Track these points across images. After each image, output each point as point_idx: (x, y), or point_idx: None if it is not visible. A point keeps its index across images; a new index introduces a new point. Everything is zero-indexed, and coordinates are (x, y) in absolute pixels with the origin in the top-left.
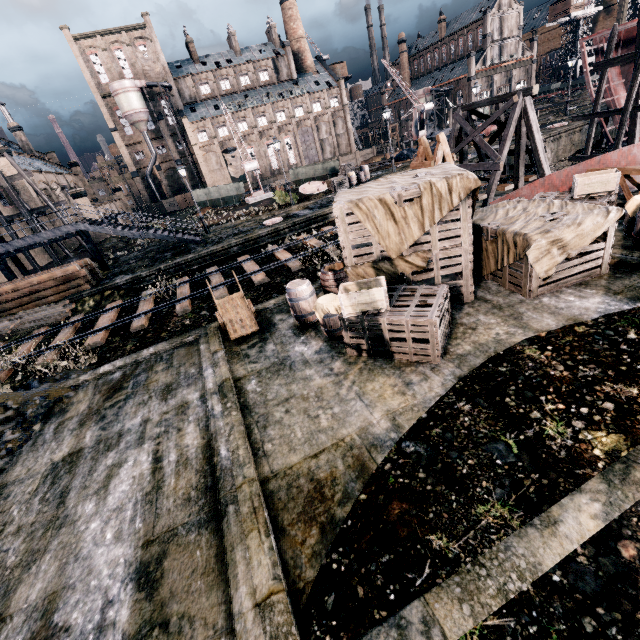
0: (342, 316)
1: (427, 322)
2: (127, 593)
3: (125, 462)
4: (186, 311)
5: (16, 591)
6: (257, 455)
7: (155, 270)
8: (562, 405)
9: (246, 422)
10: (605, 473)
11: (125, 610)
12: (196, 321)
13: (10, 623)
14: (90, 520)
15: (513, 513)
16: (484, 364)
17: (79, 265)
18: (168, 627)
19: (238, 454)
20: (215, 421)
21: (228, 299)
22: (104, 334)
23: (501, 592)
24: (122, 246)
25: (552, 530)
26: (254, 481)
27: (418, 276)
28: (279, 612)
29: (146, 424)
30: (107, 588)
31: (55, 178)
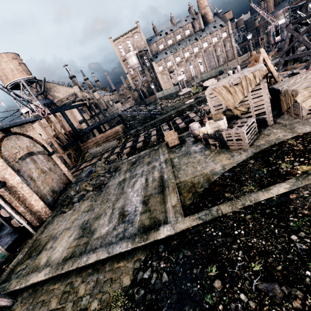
0: (208, 133)
1: (240, 132)
2: (140, 205)
3: (138, 180)
4: (154, 139)
5: (115, 205)
6: (175, 178)
7: (143, 126)
8: (293, 158)
9: (173, 170)
10: (298, 177)
11: (140, 208)
12: (158, 143)
13: (115, 209)
14: (130, 192)
15: (256, 188)
16: (267, 147)
17: (119, 127)
18: (150, 211)
19: (170, 177)
20: (163, 169)
21: (168, 133)
22: (128, 149)
23: (242, 204)
24: (131, 119)
25: (267, 191)
26: (174, 183)
27: (244, 115)
28: (178, 207)
29: (143, 172)
30: (136, 204)
31: (109, 97)
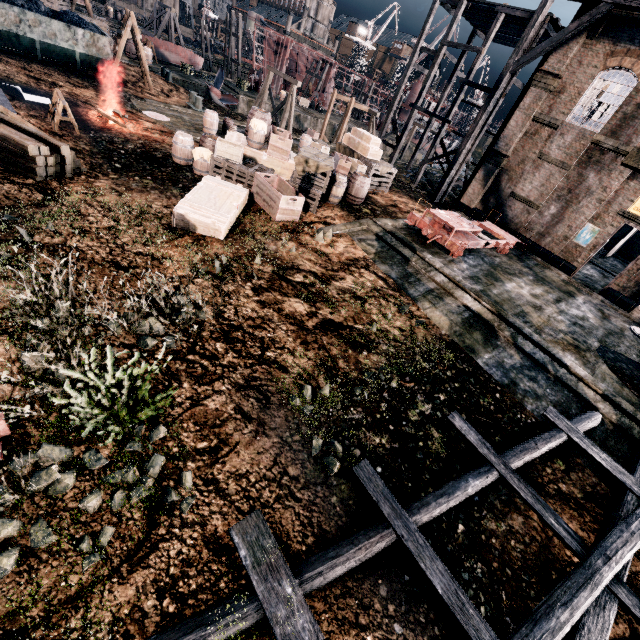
0: None
1: None
2: None
3: None
4: None
5: None
6: None
7: None
8: None
9: None
10: None
11: None
12: None
13: None
14: None
15: None
16: None
17: None
18: None
19: None
20: None
21: None
22: None
23: None
24: None
25: None
26: None
27: None
28: None
29: None
30: None
31: None
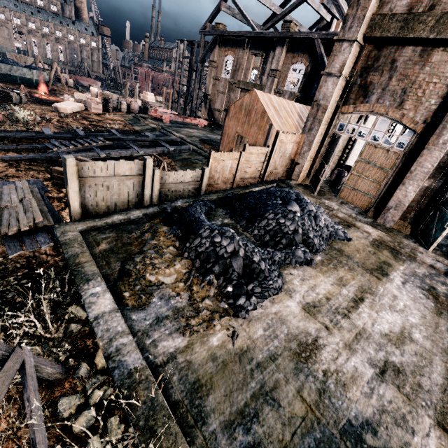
0: None
1: None
2: None
3: None
4: None
5: None
6: None
7: None
8: None
9: None
10: None
11: None
12: None
13: None
14: None
15: None
16: None
17: None
18: None
19: None
20: None
21: None
22: None
23: None
24: None
25: None
26: None
27: None
28: None
29: None
30: None
31: None
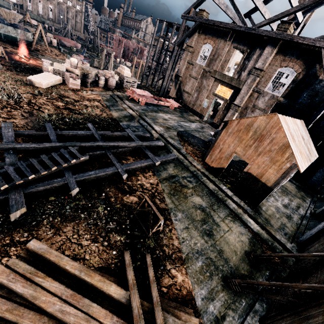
0: None
1: None
2: None
3: None
4: None
5: None
6: None
7: None
8: None
9: None
10: None
11: None
12: None
13: None
14: None
15: None
16: None
17: None
18: None
19: None
20: None
21: None
22: None
23: None
24: None
25: None
26: None
27: None
28: None
29: None
30: None
31: None
